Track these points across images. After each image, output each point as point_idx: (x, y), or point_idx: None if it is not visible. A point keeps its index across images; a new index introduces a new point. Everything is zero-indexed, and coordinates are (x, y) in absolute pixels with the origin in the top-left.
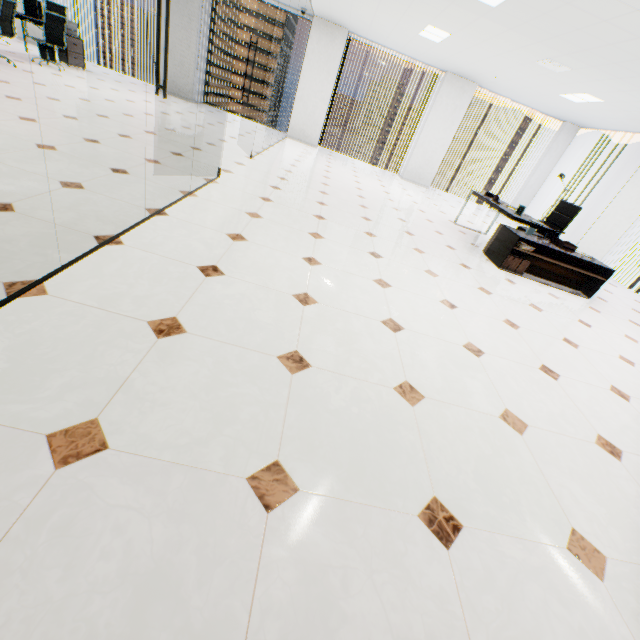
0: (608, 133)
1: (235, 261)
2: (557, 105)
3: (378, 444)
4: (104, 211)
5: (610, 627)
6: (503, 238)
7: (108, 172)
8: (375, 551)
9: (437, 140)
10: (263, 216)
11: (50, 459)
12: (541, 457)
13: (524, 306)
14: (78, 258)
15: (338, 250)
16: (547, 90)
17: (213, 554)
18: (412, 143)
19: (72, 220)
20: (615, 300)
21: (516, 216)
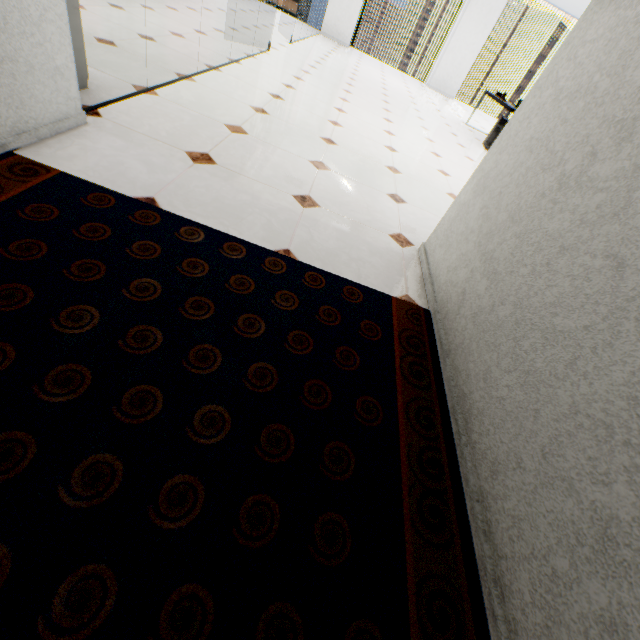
0: None
1: (290, 97)
2: None
3: (371, 175)
4: (203, 54)
5: None
6: (499, 128)
7: (194, 32)
8: (364, 192)
9: (468, 45)
10: (305, 81)
11: (228, 130)
12: None
13: None
14: (202, 72)
15: (360, 111)
16: None
17: (298, 169)
18: (443, 48)
19: (189, 54)
20: None
21: (513, 108)
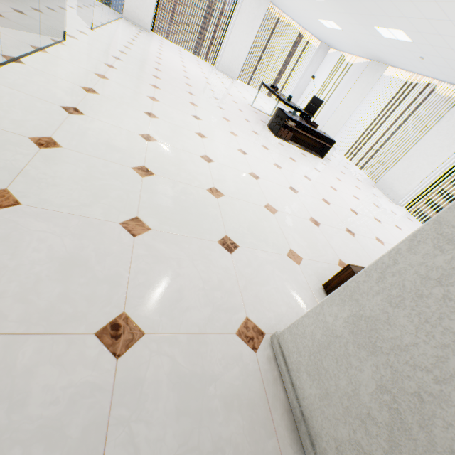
0: (345, 54)
1: (91, 107)
2: (318, 28)
3: (197, 213)
4: None
5: (298, 279)
6: (279, 116)
7: None
8: (194, 253)
9: (242, 42)
10: (109, 78)
11: None
12: (282, 223)
13: (286, 158)
14: None
15: (170, 111)
16: (312, 14)
17: (104, 252)
18: (225, 41)
19: None
20: (336, 161)
21: (287, 102)
